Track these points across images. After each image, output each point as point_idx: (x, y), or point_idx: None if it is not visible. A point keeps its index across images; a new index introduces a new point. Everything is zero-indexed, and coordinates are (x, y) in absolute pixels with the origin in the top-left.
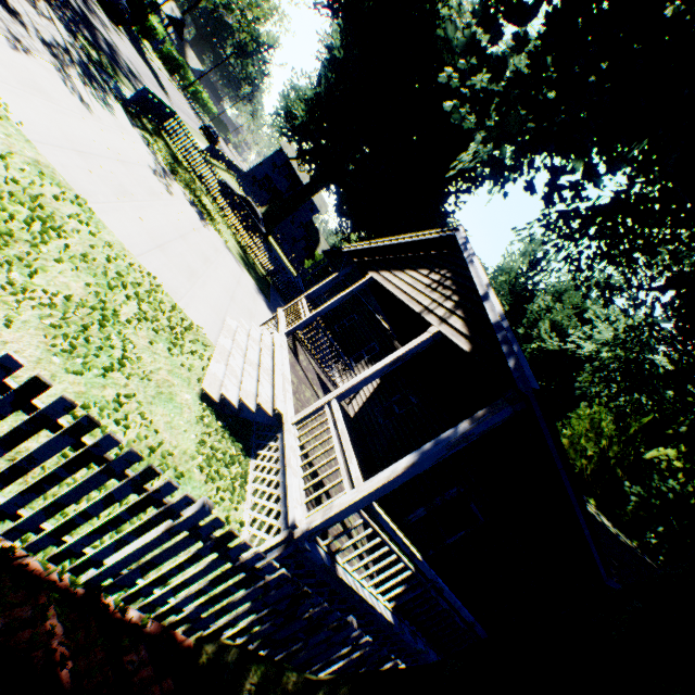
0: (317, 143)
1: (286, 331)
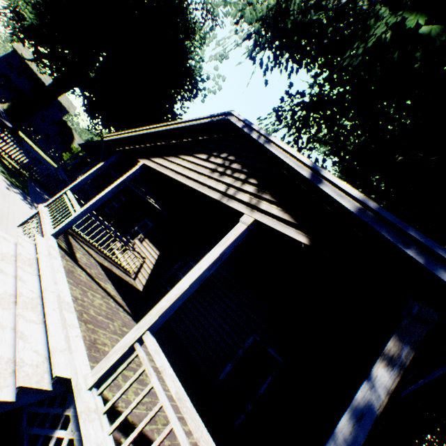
0: (54, 48)
1: (53, 232)
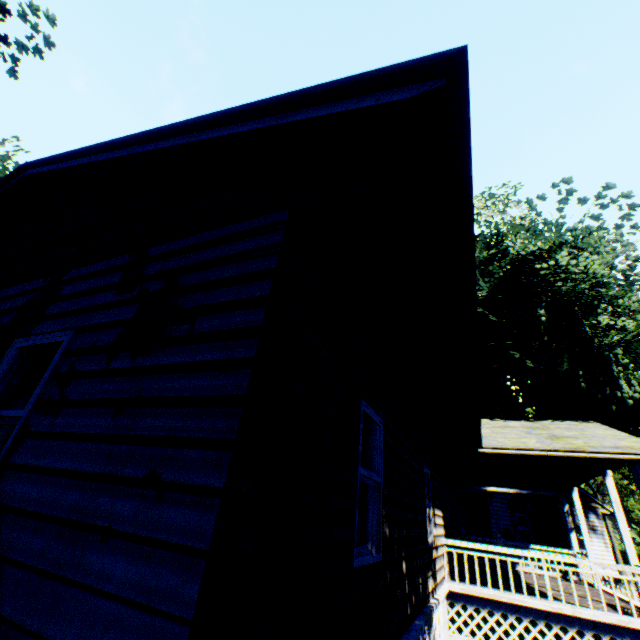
0: None
1: None
